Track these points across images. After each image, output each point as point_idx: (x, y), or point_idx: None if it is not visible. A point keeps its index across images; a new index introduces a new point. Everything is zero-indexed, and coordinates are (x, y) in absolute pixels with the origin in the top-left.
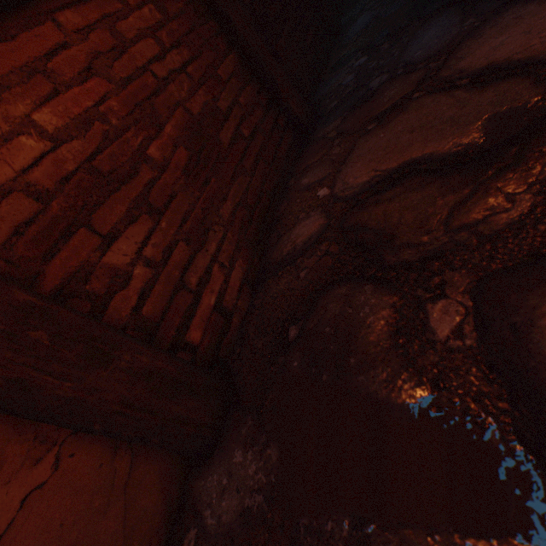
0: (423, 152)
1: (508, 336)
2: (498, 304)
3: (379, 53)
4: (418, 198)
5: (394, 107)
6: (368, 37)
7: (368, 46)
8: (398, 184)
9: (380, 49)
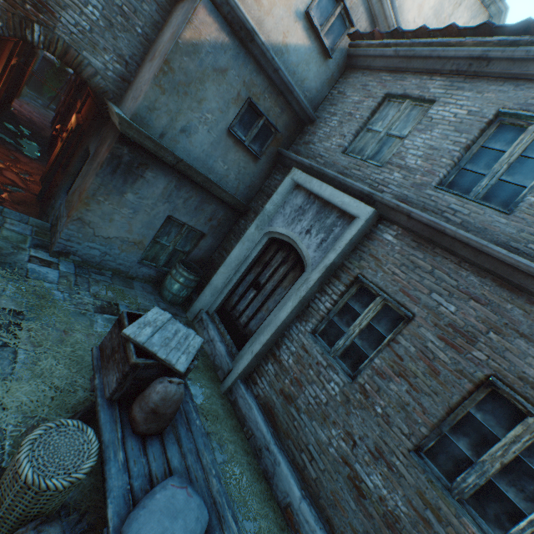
0: (5, 153)
1: (6, 161)
2: (6, 160)
3: (3, 141)
4: (3, 155)
5: (3, 148)
6: (2, 136)
7: (1, 137)
8: (1, 153)
9: (4, 141)
